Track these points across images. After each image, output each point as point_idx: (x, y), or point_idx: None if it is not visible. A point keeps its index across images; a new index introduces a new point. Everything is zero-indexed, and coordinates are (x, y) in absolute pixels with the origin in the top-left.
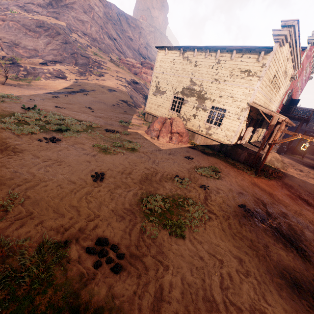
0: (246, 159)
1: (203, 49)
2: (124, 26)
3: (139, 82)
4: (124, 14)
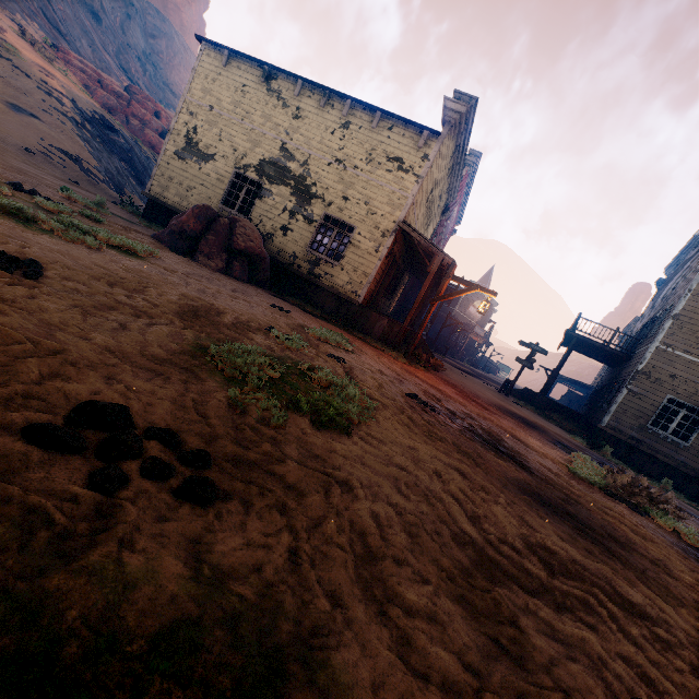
0: (385, 333)
1: (317, 88)
2: None
3: (120, 129)
4: None
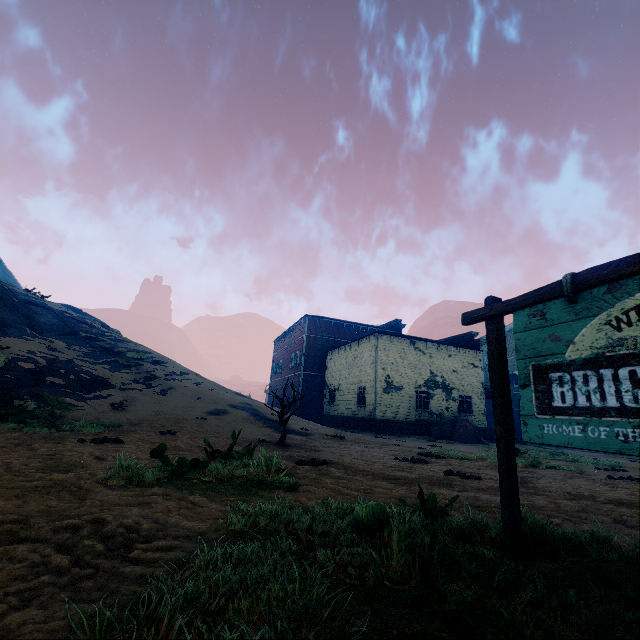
0: None
1: (434, 343)
2: None
3: None
4: None
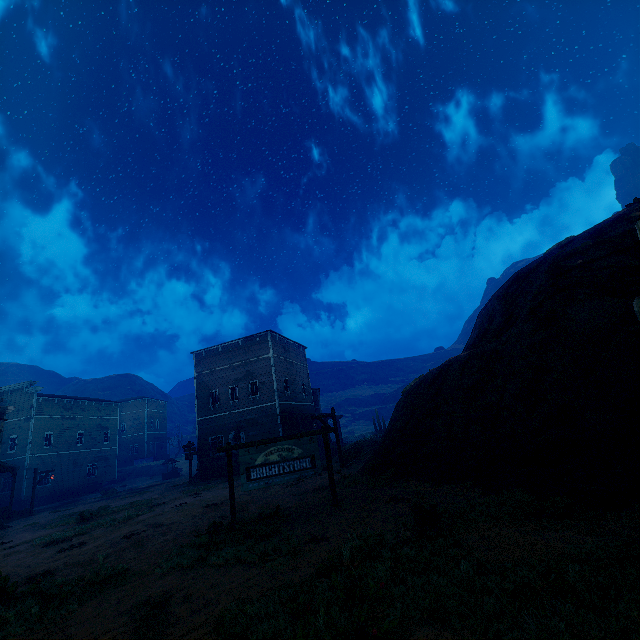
0: (4, 514)
1: None
2: None
3: None
4: None
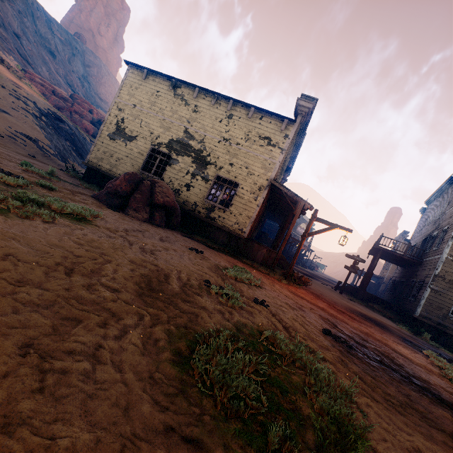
0: (265, 258)
1: (209, 93)
2: (41, 27)
3: (66, 120)
4: (44, 11)
